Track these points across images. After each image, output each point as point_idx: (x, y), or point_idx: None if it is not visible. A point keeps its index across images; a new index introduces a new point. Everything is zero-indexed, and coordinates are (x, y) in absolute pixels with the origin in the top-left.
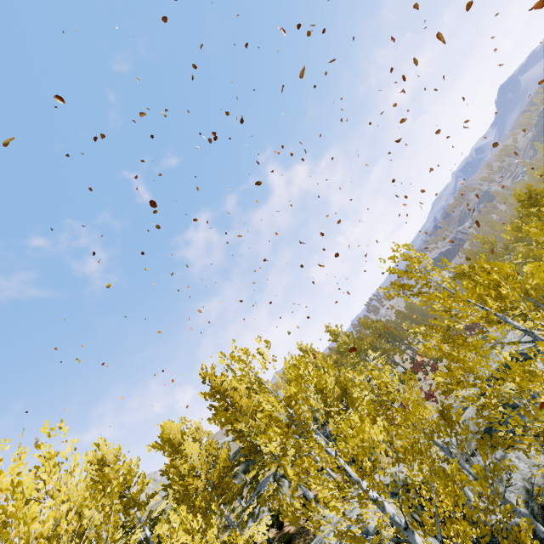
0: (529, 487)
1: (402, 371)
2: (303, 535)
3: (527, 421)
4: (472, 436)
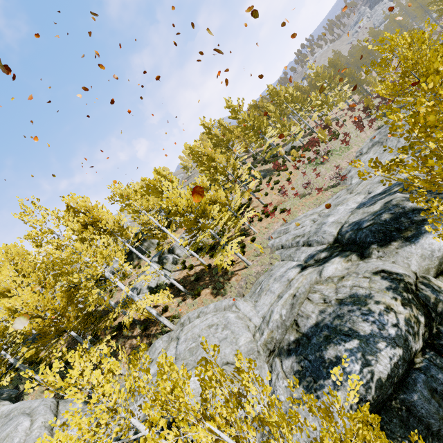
0: None
1: (299, 144)
2: (157, 324)
3: (353, 366)
4: (291, 322)
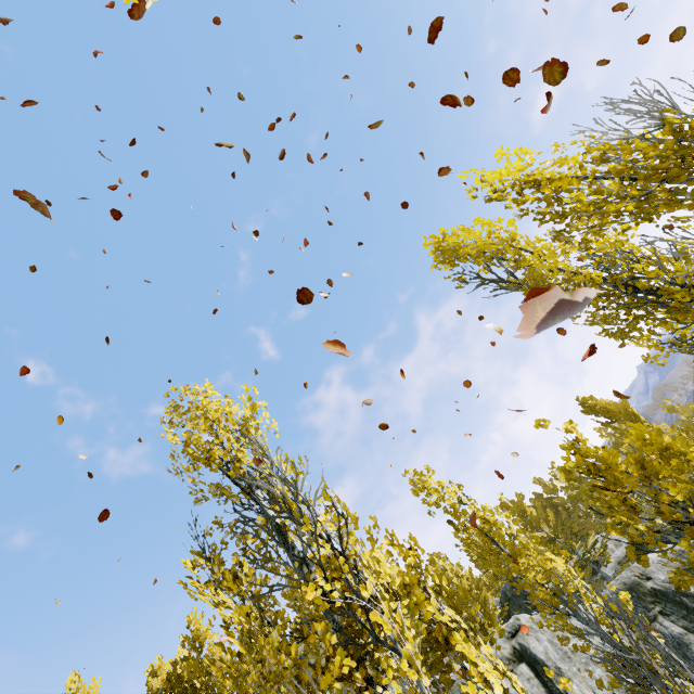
0: None
1: None
2: None
3: None
4: None
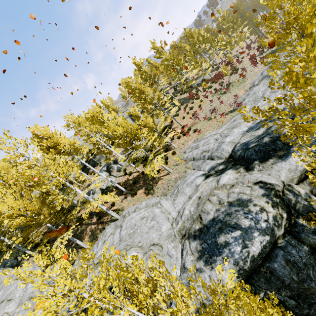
0: (205, 302)
1: (209, 77)
2: (108, 214)
3: (236, 248)
4: (197, 216)
